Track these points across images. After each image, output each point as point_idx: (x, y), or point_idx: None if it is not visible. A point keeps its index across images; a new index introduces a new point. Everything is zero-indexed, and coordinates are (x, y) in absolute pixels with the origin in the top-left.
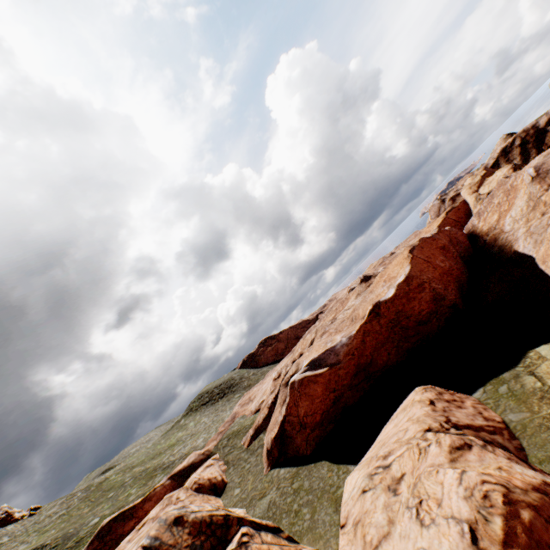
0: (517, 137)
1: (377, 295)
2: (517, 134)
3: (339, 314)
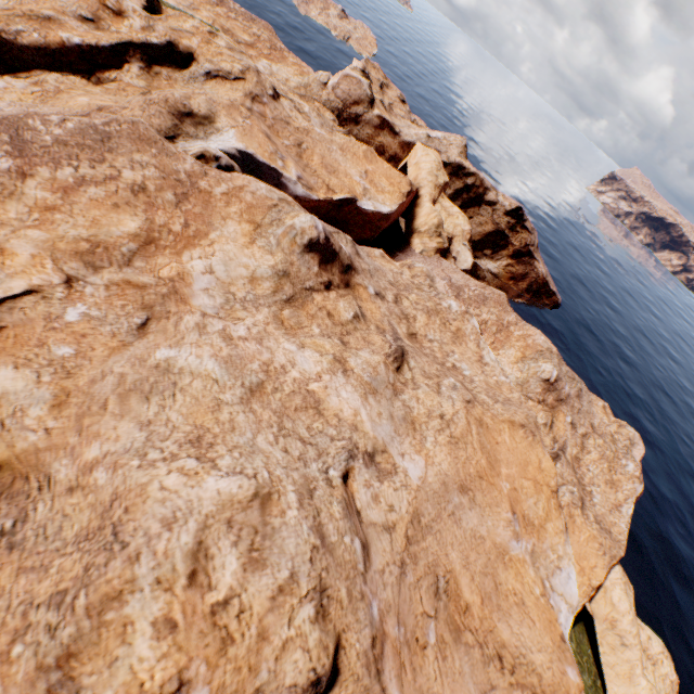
0: (475, 179)
1: (501, 547)
2: (479, 176)
3: (188, 271)
